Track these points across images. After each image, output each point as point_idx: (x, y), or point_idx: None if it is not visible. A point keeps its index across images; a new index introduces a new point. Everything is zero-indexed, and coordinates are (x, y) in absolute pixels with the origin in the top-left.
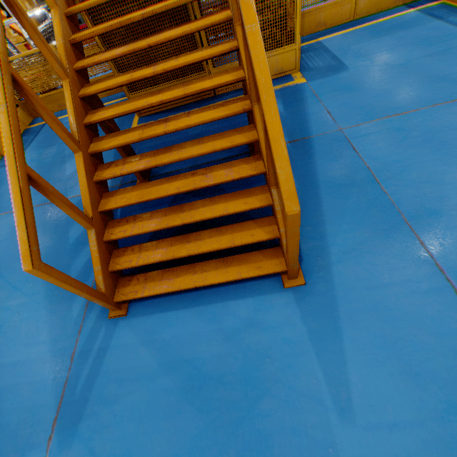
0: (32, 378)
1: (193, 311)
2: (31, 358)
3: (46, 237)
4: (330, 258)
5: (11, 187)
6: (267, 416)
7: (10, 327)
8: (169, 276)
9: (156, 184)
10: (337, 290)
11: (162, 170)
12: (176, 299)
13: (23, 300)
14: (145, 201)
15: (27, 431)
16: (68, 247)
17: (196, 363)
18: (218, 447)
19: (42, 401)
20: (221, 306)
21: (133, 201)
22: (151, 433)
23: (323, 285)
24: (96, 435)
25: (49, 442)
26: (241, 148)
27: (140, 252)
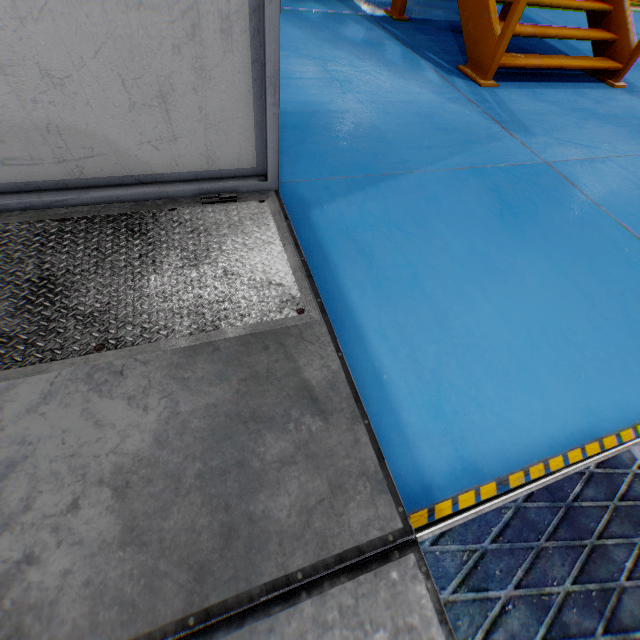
0: (443, 109)
1: (557, 90)
2: (423, 100)
3: (310, 33)
4: (627, 80)
5: None
6: None
7: (360, 82)
8: (533, 57)
9: None
10: None
11: (414, 17)
12: (534, 84)
13: (350, 68)
14: None
15: (482, 132)
16: (359, 44)
17: (589, 110)
18: None
19: (475, 120)
20: (576, 90)
21: None
22: (594, 133)
23: (636, 89)
24: (552, 134)
25: (513, 136)
26: None
27: None
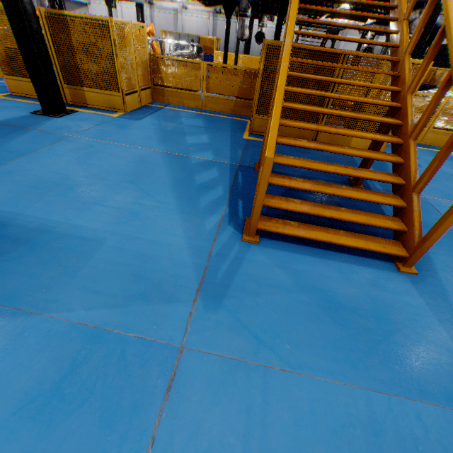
0: (171, 255)
1: (320, 260)
2: (169, 242)
3: (173, 172)
4: (434, 266)
5: (275, 106)
6: (402, 346)
7: (144, 216)
8: (305, 228)
9: (314, 162)
10: (445, 286)
11: (275, 169)
12: (303, 248)
13: (156, 203)
14: (307, 168)
15: (170, 289)
16: (195, 185)
17: (330, 293)
18: (362, 353)
19: (183, 273)
20: (345, 265)
21: (298, 164)
22: (296, 325)
23: (432, 280)
24: (242, 312)
25: (194, 303)
26: (343, 179)
27: (287, 201)
